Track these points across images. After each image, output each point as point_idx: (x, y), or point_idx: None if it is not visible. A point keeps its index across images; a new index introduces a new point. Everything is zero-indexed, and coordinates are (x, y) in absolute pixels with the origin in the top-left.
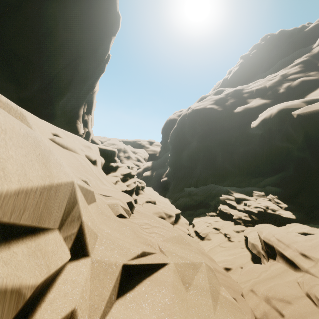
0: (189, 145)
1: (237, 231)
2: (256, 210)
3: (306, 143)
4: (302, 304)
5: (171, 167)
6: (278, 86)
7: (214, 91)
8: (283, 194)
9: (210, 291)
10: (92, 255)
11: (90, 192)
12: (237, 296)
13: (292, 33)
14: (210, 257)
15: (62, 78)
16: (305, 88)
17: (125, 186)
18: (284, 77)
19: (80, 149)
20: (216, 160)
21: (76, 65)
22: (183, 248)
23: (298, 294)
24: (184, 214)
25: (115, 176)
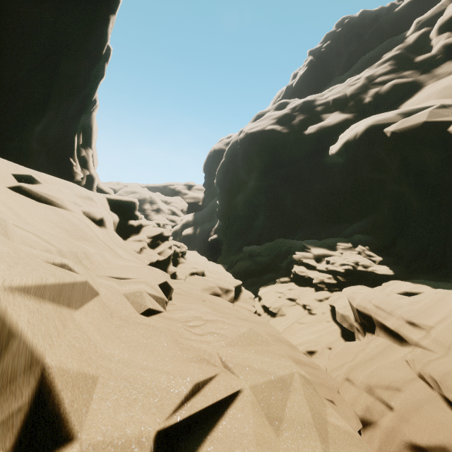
0: (244, 186)
1: (320, 299)
2: (342, 268)
3: (404, 171)
4: (415, 389)
5: (221, 219)
6: (362, 93)
7: (275, 104)
8: (376, 243)
9: (315, 425)
10: (82, 435)
11: (77, 285)
12: (333, 396)
13: (378, 14)
14: (289, 344)
15: (31, 88)
16: (398, 95)
17: (156, 255)
18: (370, 79)
19: (73, 203)
20: (283, 205)
21: (53, 64)
22: (259, 352)
23: (408, 377)
24: (245, 283)
25: (139, 240)
